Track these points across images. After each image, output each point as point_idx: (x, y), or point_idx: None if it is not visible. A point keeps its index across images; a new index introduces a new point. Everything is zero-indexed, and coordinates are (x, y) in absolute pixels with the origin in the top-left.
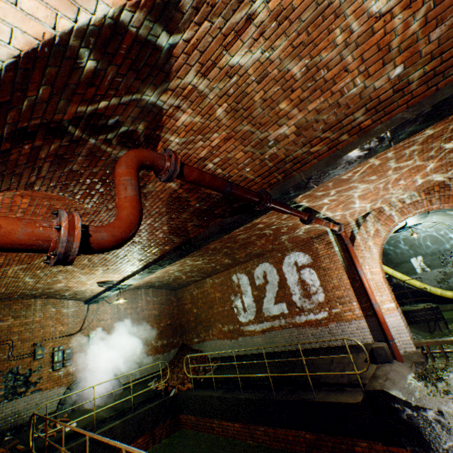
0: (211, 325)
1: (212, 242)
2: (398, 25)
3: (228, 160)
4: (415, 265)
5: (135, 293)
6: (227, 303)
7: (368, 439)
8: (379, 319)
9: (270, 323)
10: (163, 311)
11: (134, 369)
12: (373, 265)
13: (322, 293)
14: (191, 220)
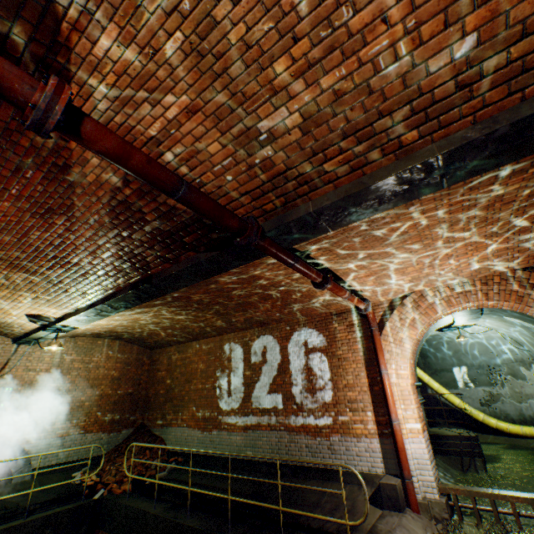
0: (183, 405)
1: (193, 290)
2: None
3: (197, 152)
4: (458, 376)
5: (93, 342)
6: (210, 379)
7: None
8: (397, 443)
9: (256, 419)
10: (126, 374)
11: (58, 449)
12: (402, 365)
13: (331, 390)
14: (151, 245)
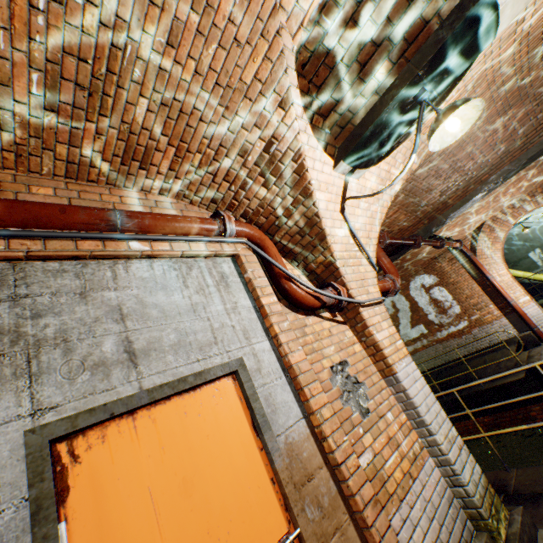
0: None
1: None
2: (499, 135)
3: (393, 222)
4: (535, 258)
5: None
6: None
7: (539, 402)
8: (519, 312)
9: (411, 347)
10: None
11: None
12: (499, 269)
13: (457, 305)
14: None
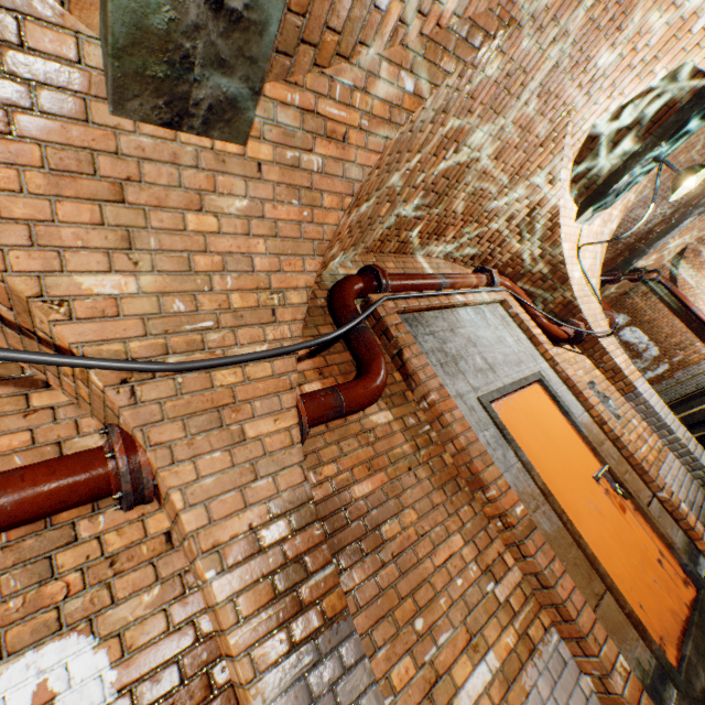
0: None
1: None
2: None
3: None
4: None
5: None
6: None
7: None
8: None
9: None
10: None
11: None
12: None
13: (654, 347)
14: None
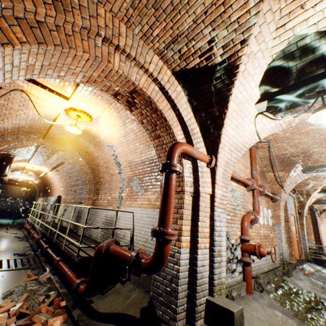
0: None
1: None
2: None
3: None
4: None
5: None
6: None
7: None
8: (320, 242)
9: None
10: None
11: None
12: (323, 226)
13: None
14: None
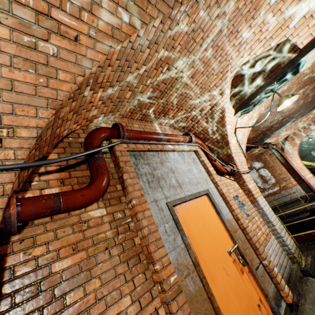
0: None
1: None
2: (300, 96)
3: None
4: (314, 155)
5: None
6: None
7: None
8: (306, 183)
9: None
10: None
11: None
12: (296, 160)
13: (273, 178)
14: None
